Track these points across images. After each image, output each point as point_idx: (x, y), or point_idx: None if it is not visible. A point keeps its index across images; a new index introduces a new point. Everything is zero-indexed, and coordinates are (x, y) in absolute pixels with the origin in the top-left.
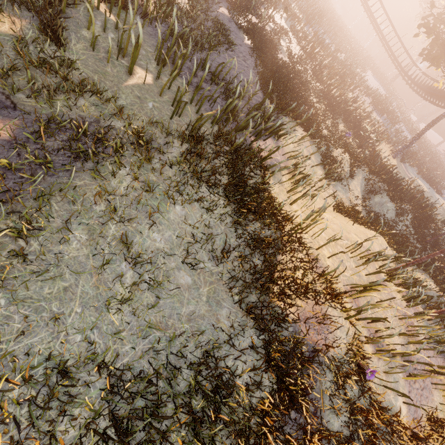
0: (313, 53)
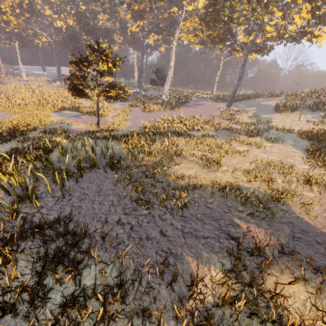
0: None
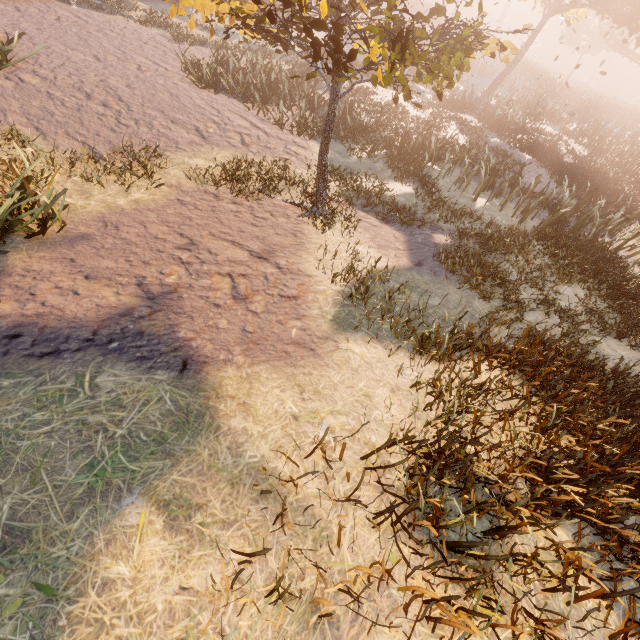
0: (605, 146)
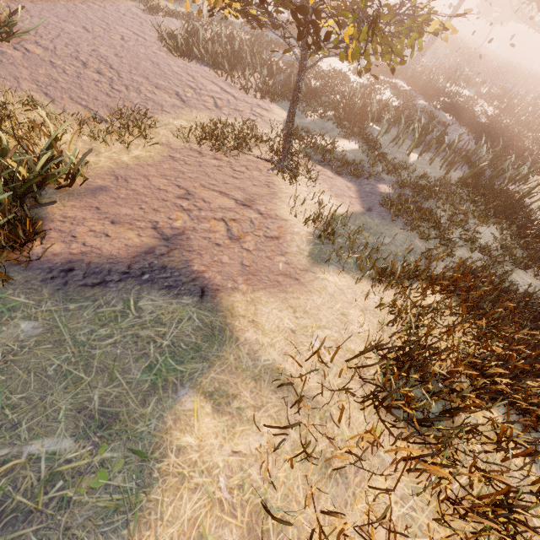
0: (512, 107)
